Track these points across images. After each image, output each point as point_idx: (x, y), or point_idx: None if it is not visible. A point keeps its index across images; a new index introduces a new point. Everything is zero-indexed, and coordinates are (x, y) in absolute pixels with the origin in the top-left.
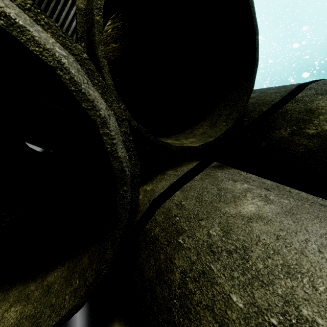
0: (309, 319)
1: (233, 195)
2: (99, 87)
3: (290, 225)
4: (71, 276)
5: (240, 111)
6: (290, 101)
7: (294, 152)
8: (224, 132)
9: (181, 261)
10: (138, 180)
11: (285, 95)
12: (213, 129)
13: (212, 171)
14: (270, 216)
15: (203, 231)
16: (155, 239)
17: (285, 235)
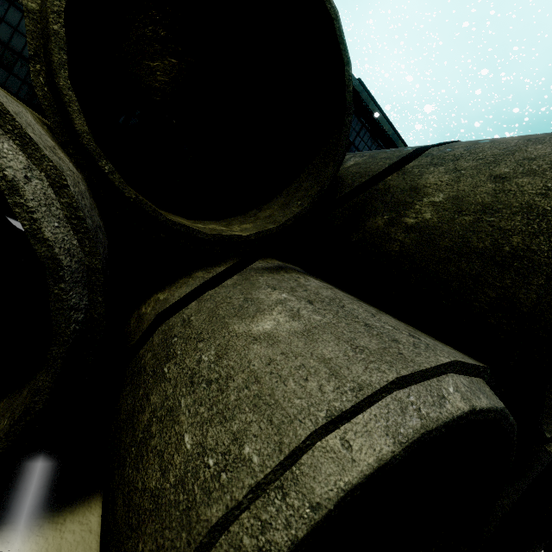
0: (247, 458)
1: (257, 309)
2: (16, 135)
3: (298, 348)
4: (3, 415)
5: (323, 184)
6: (397, 173)
7: (387, 252)
8: (295, 216)
9: (157, 397)
10: (99, 277)
11: (393, 163)
12: (283, 211)
13: (256, 275)
14: (283, 336)
15: (195, 356)
16: (143, 369)
17: (282, 360)
